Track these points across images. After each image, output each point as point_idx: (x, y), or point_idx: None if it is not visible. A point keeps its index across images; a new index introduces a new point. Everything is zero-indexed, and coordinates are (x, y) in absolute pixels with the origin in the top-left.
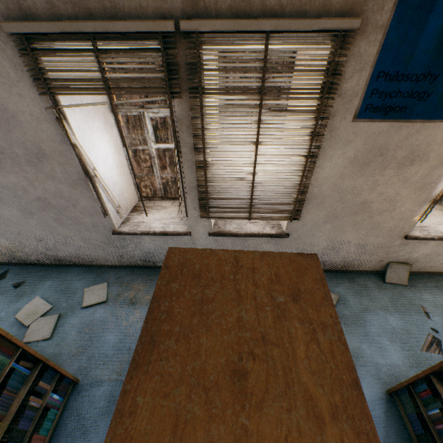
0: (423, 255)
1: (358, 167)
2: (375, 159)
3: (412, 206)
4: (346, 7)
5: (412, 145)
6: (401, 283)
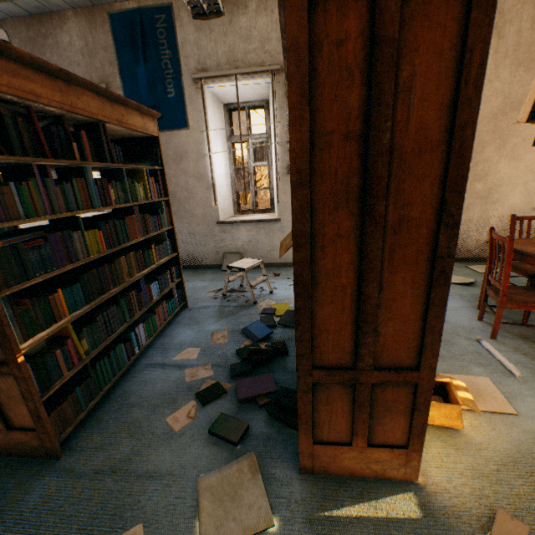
0: (246, 242)
1: None
2: None
3: (204, 193)
4: (101, 82)
5: (174, 147)
6: (234, 270)
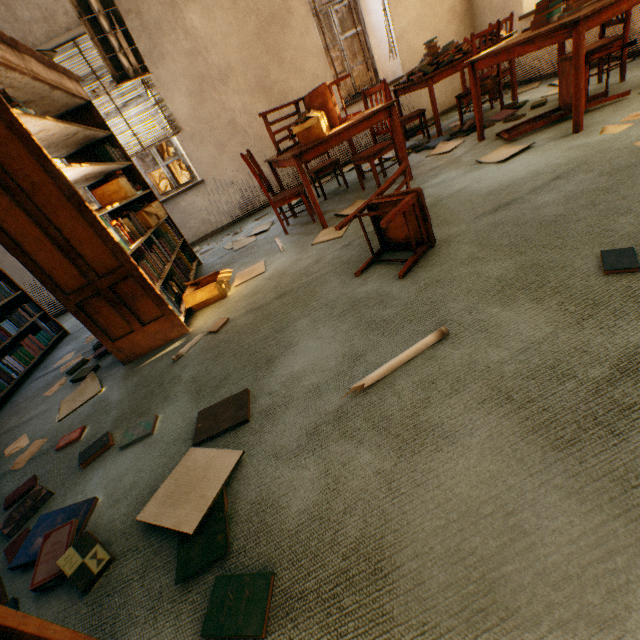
0: None
1: None
2: None
3: None
4: None
5: None
6: None
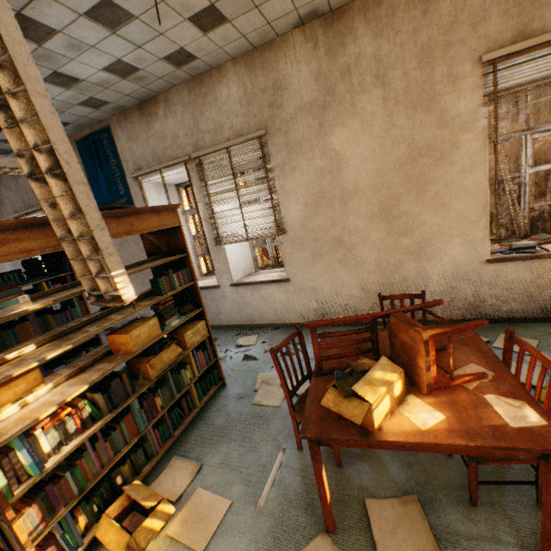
0: None
1: (121, 246)
2: (124, 241)
3: None
4: None
5: None
6: None
